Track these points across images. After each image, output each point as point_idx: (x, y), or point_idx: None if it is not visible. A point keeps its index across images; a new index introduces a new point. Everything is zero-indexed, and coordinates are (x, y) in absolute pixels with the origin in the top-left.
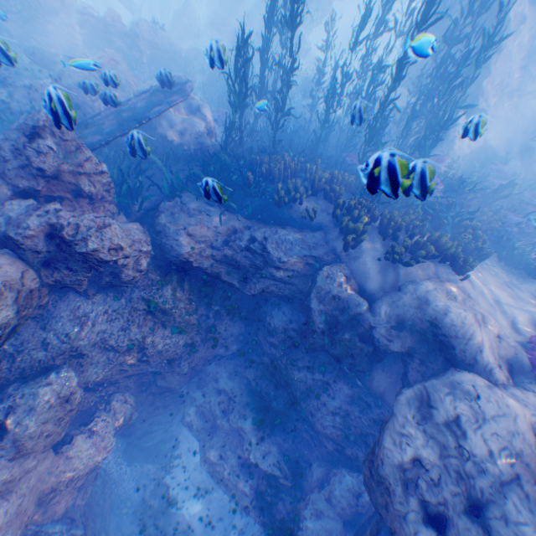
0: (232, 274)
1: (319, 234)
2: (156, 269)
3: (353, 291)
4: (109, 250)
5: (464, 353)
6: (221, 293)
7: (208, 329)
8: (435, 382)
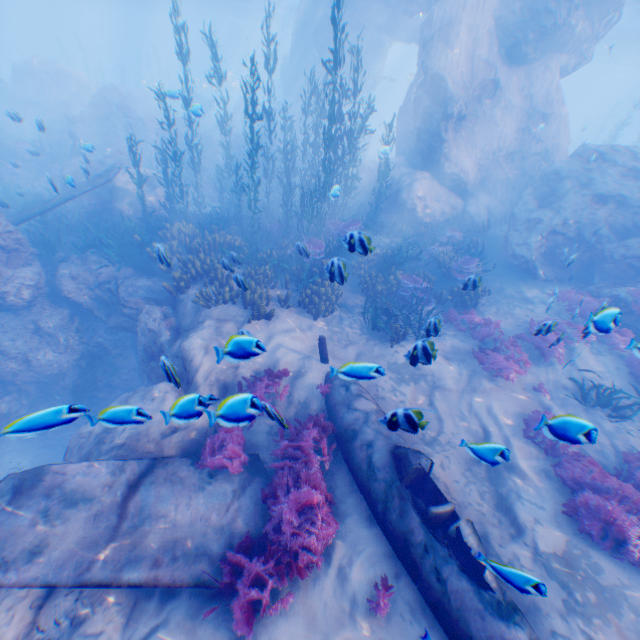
0: (102, 310)
1: (170, 283)
2: (51, 302)
3: (167, 327)
4: None
5: (189, 373)
6: (108, 328)
7: (94, 356)
8: (140, 385)
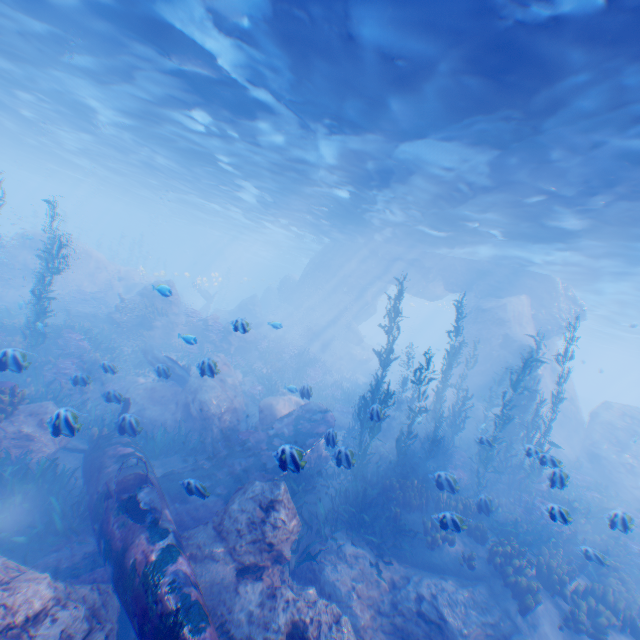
0: None
1: (483, 587)
2: None
3: None
4: None
5: None
6: None
7: None
8: None
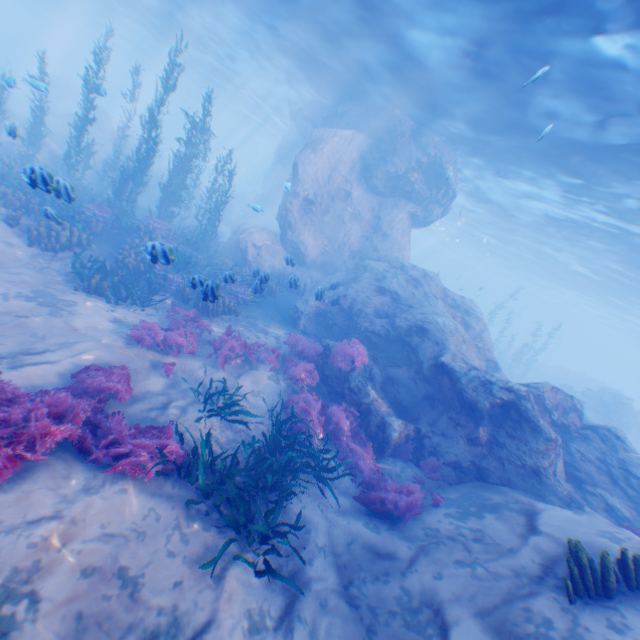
0: None
1: None
2: None
3: None
4: None
5: None
6: None
7: None
8: None
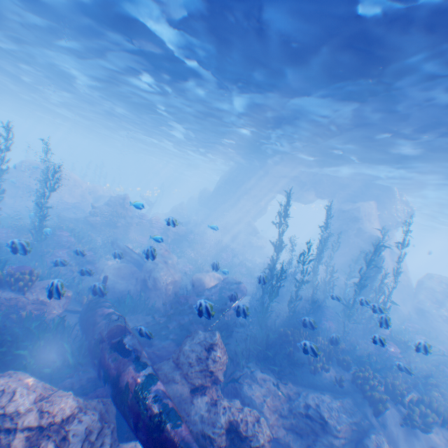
0: (297, 441)
1: (349, 398)
2: None
3: None
4: (266, 441)
5: None
6: None
7: None
8: None
